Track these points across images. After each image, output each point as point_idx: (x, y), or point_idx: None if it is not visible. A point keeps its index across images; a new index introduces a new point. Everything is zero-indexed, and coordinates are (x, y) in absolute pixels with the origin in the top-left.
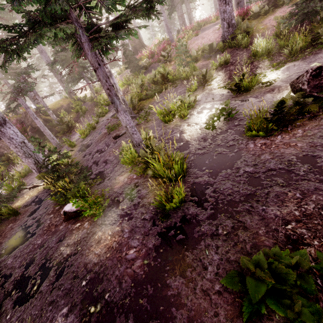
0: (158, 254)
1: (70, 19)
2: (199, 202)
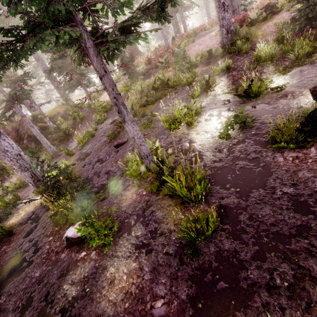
0: (197, 311)
1: (74, 23)
2: (234, 233)
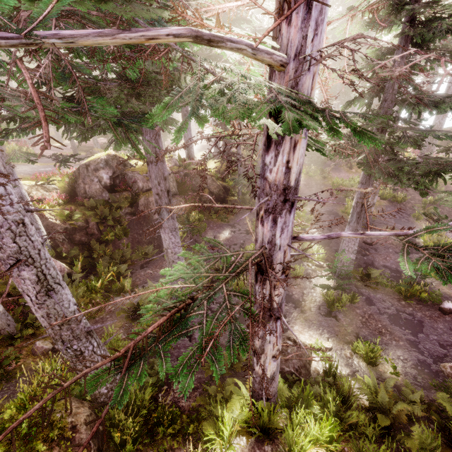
0: None
1: None
2: None
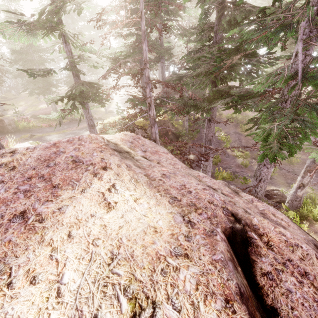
0: None
1: None
2: None
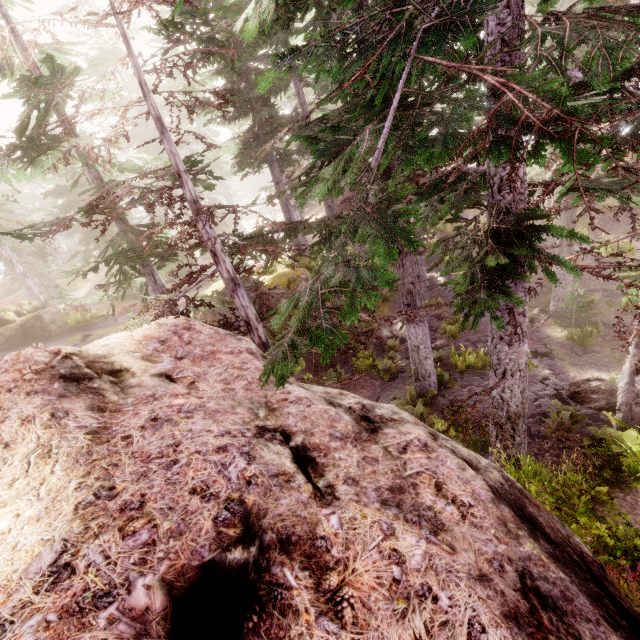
0: None
1: None
2: None
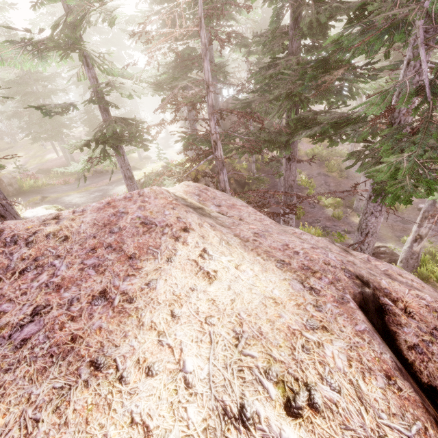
0: None
1: None
2: None
